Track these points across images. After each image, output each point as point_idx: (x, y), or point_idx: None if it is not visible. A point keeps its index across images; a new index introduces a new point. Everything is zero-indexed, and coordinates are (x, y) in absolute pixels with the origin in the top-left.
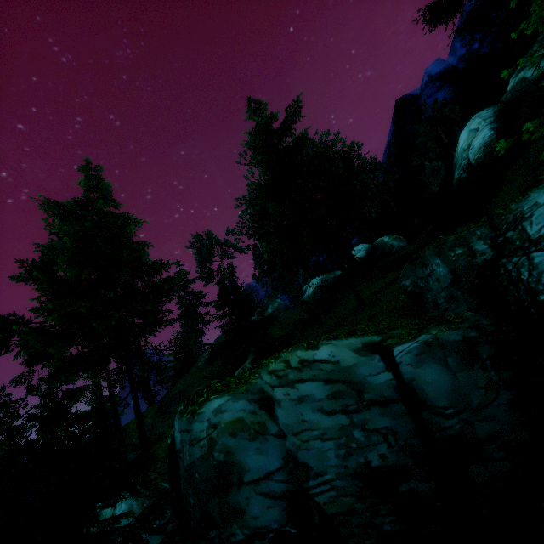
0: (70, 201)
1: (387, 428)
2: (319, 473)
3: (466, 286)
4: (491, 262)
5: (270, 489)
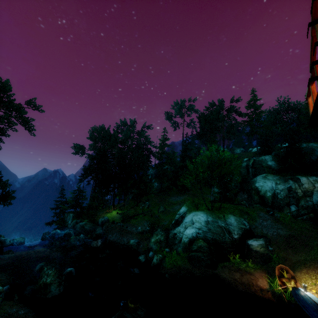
0: (251, 98)
1: None
2: None
3: None
4: None
5: None
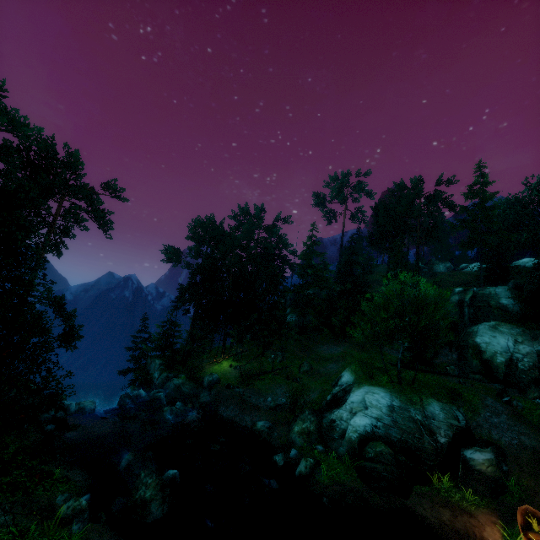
0: (476, 180)
1: None
2: None
3: None
4: None
5: None
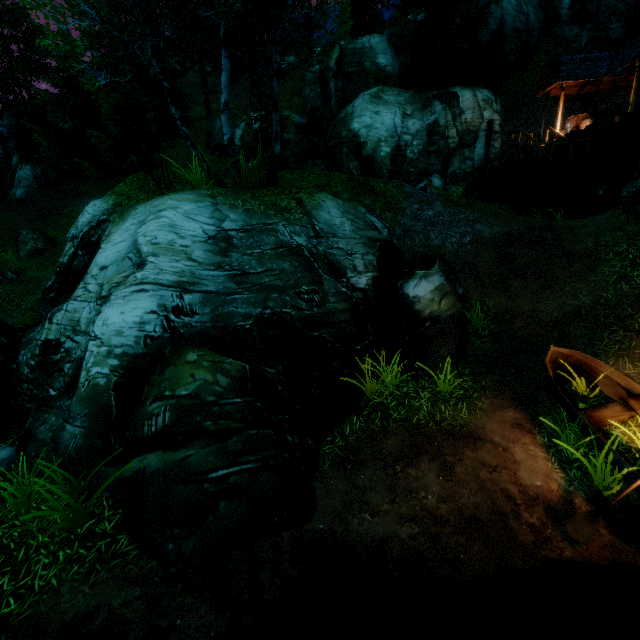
0: None
1: (522, 21)
2: (506, 22)
3: (541, 7)
4: (552, 1)
5: (495, 19)
